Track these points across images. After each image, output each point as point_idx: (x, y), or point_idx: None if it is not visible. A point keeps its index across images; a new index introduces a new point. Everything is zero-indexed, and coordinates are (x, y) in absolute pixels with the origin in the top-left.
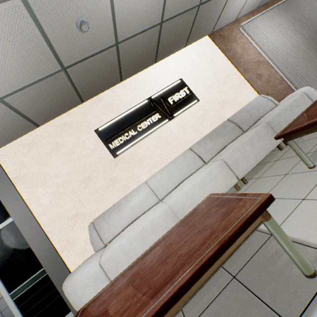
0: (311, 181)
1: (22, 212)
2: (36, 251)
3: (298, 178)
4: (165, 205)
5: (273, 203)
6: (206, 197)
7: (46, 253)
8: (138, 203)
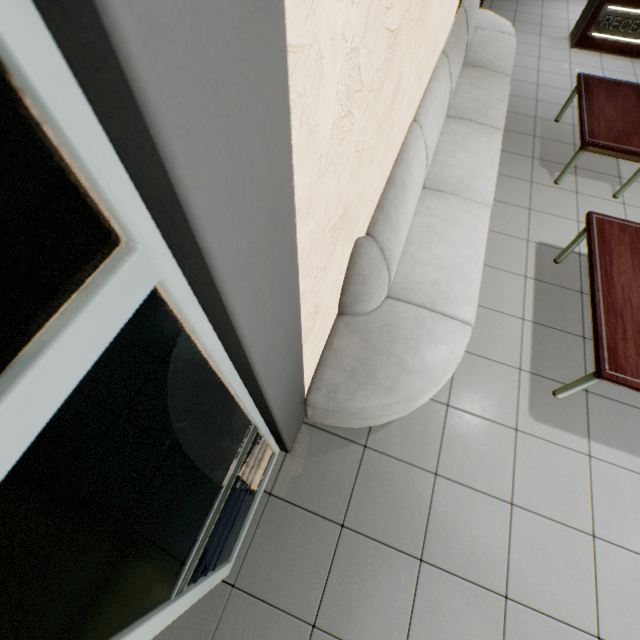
0: (569, 202)
1: (268, 199)
2: (275, 391)
3: (553, 194)
4: (484, 207)
5: (550, 220)
6: (593, 217)
7: (288, 379)
8: (418, 188)
